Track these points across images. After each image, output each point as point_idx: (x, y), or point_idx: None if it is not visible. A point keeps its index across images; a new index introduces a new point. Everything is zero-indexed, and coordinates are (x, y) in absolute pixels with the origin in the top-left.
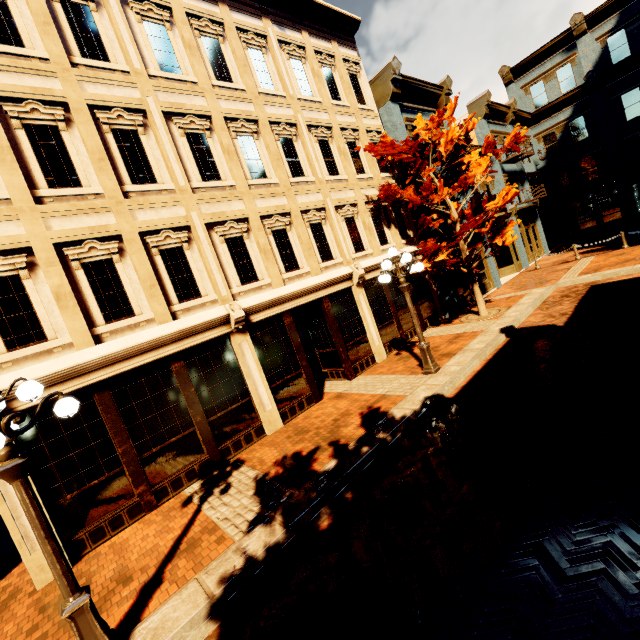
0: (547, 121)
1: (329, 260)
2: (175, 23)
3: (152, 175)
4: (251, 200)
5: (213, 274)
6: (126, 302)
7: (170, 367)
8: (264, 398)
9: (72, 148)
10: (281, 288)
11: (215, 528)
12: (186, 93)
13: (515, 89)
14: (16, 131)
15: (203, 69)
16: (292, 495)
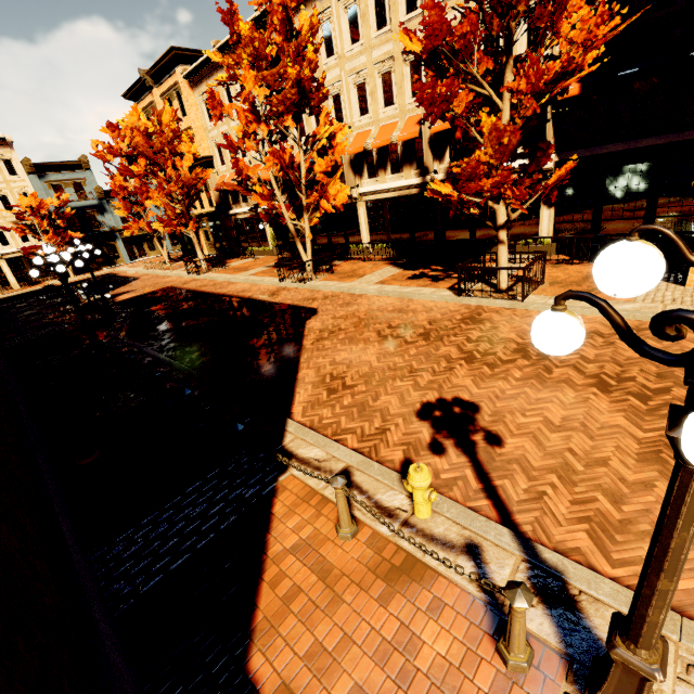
0: None
1: None
2: None
3: None
4: None
5: None
6: None
7: None
8: None
9: None
10: None
11: None
12: None
13: None
14: None
15: None
16: None
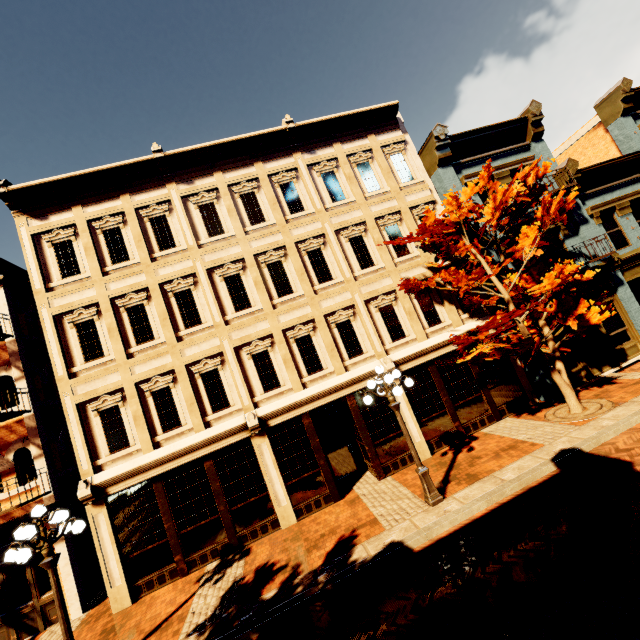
0: None
1: (358, 355)
2: (221, 196)
3: (199, 318)
4: (274, 318)
5: (238, 388)
6: (177, 416)
7: (204, 464)
8: (280, 494)
9: (151, 315)
10: (299, 393)
11: (185, 618)
12: (225, 248)
13: None
14: (122, 314)
15: (238, 223)
16: (230, 614)
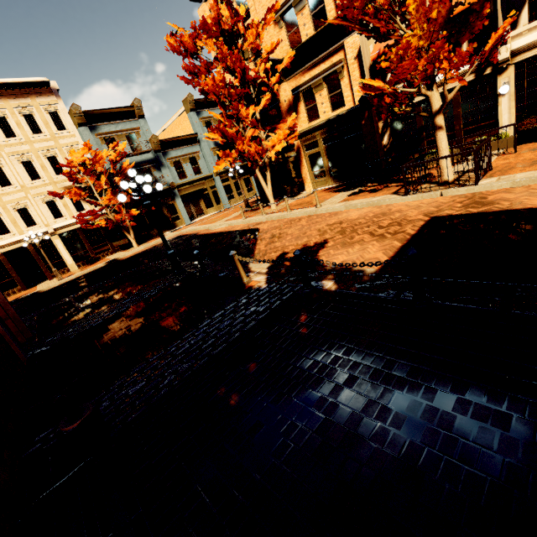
0: None
1: (34, 225)
2: None
3: None
4: None
5: None
6: None
7: None
8: None
9: None
10: None
11: None
12: None
13: None
14: None
15: None
16: None
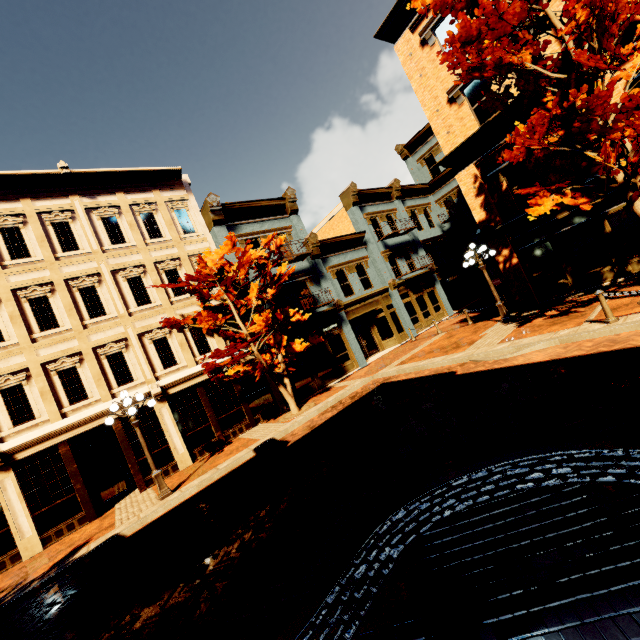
0: (443, 188)
1: (128, 383)
2: None
3: None
4: (32, 352)
5: None
6: None
7: None
8: (25, 526)
9: None
10: (56, 423)
11: None
12: None
13: (412, 162)
14: None
15: None
16: None
